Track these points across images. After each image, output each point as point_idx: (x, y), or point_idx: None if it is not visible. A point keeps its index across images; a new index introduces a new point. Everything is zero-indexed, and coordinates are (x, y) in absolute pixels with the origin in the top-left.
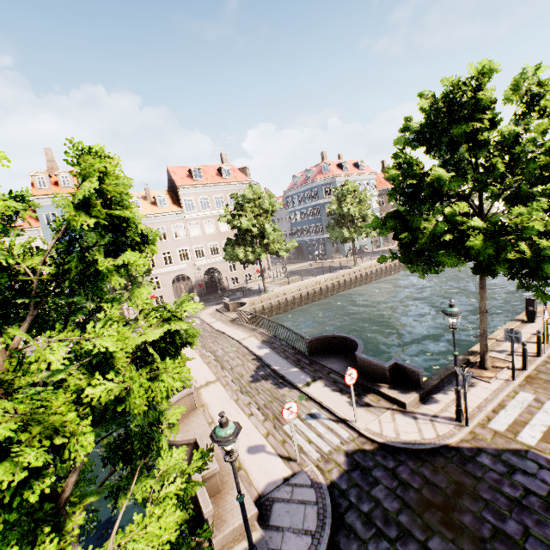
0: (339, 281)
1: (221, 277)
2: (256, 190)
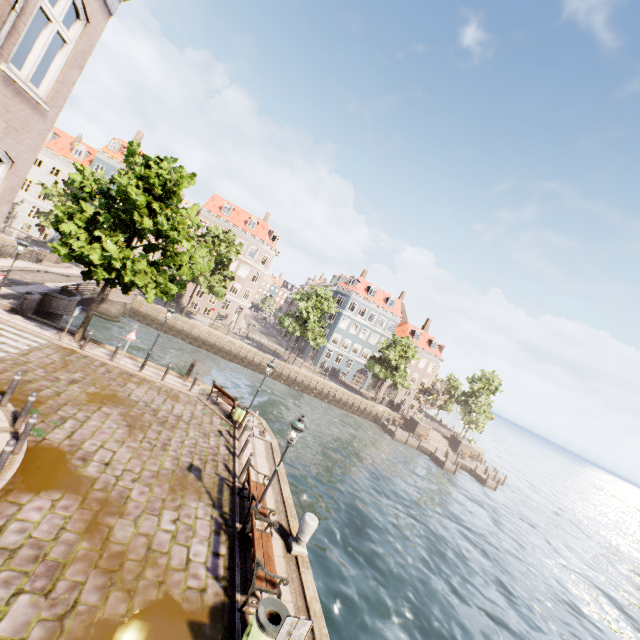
0: (254, 358)
1: (185, 294)
2: (230, 236)
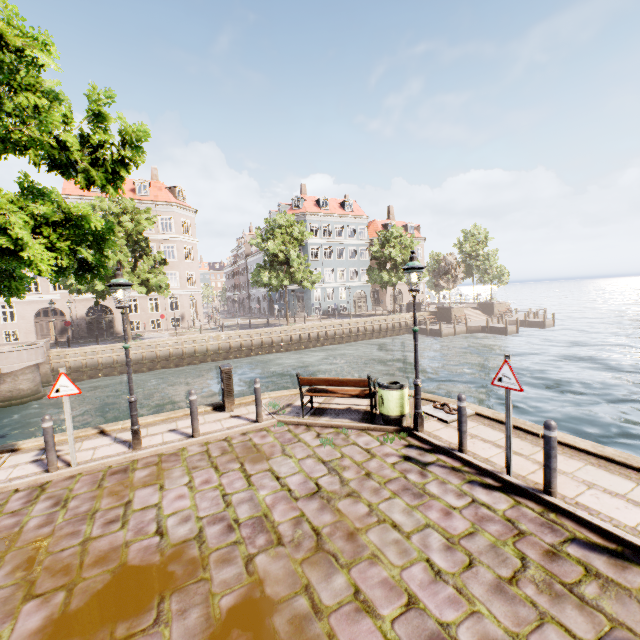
0: (251, 340)
1: (114, 318)
2: (126, 203)
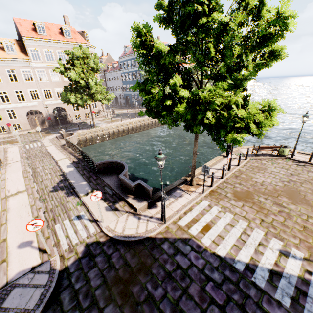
0: (144, 123)
1: (67, 114)
2: (85, 50)
